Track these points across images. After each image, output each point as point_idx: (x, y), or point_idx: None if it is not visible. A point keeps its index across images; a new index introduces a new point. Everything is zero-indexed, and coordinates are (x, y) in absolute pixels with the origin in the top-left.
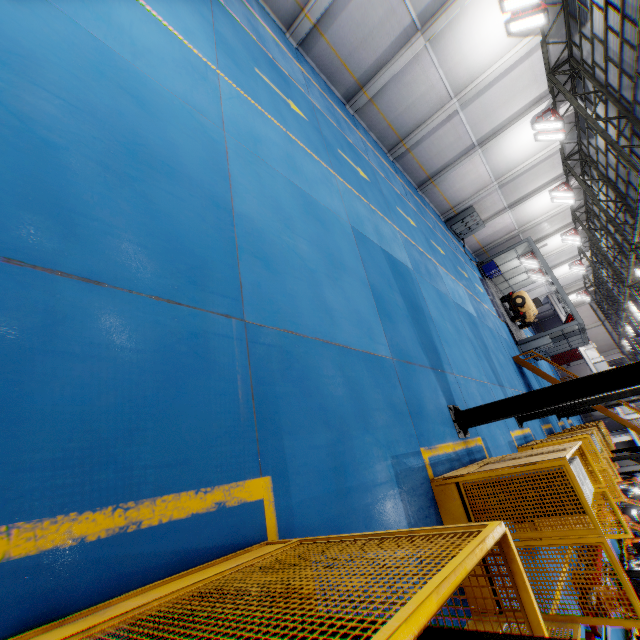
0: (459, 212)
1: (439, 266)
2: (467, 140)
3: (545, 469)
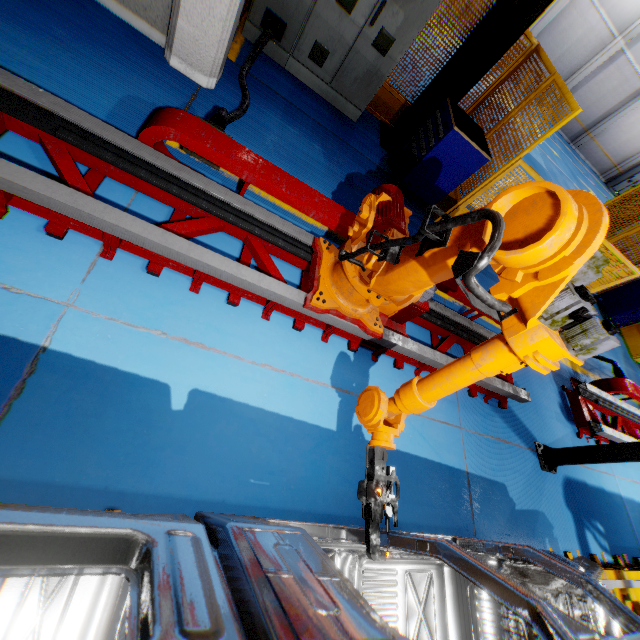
0: (624, 171)
1: None
2: (634, 82)
3: (627, 194)
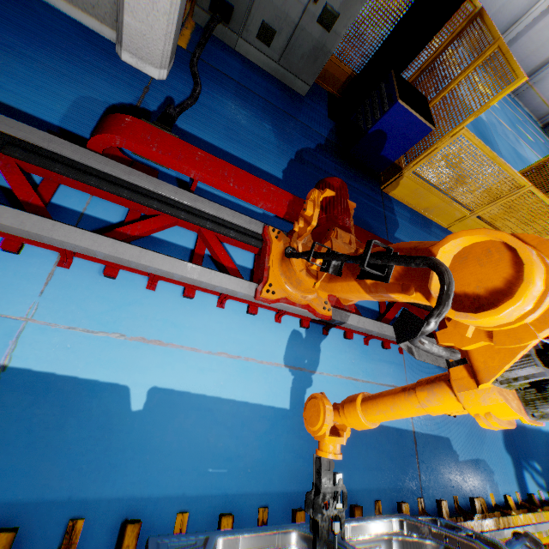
0: None
1: (521, 141)
2: None
3: None
